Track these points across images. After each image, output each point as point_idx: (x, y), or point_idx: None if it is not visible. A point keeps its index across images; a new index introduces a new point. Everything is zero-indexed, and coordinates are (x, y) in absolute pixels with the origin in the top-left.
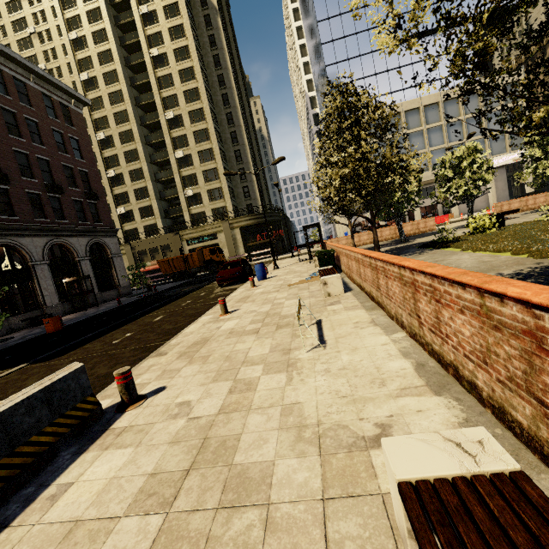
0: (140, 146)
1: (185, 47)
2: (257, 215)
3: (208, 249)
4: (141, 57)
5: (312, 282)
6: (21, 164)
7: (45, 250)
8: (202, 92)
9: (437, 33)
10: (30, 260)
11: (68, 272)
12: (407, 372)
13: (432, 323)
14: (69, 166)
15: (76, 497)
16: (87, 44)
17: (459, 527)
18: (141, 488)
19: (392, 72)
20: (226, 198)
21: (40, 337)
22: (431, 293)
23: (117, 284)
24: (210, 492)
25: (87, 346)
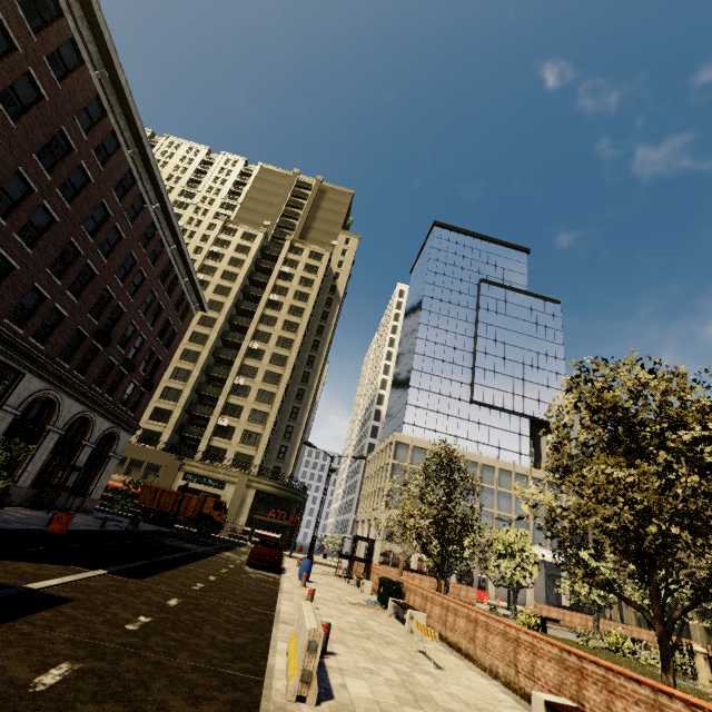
0: (206, 352)
1: (302, 308)
2: (284, 485)
3: (215, 500)
4: (260, 293)
5: (377, 610)
6: (125, 333)
7: (72, 418)
8: (296, 345)
9: (503, 411)
10: (53, 423)
11: (65, 452)
12: (512, 701)
13: (528, 670)
14: (154, 351)
15: (359, 691)
16: (221, 260)
17: (564, 708)
18: (396, 698)
19: (462, 420)
20: (260, 448)
21: (41, 533)
22: (531, 648)
23: (90, 492)
24: (440, 711)
25: (160, 578)
